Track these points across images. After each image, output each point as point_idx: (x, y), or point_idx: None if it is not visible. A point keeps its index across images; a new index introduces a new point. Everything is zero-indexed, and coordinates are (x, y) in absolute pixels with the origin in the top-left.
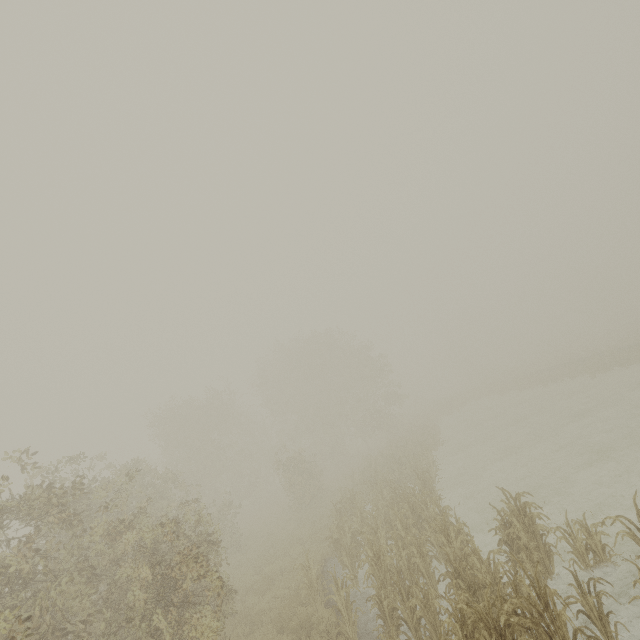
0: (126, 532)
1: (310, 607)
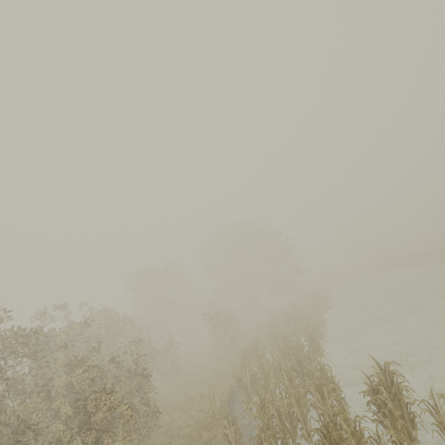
0: (79, 364)
1: (212, 431)
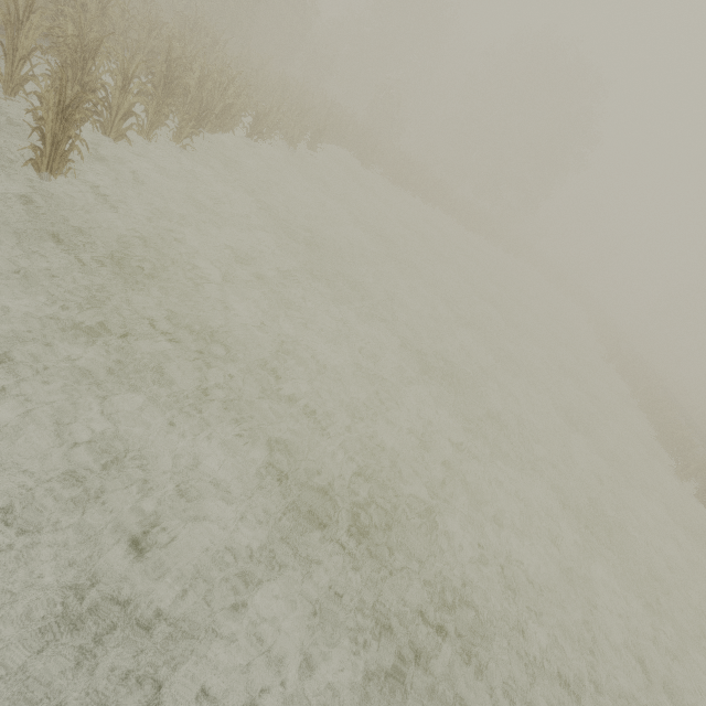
0: None
1: None
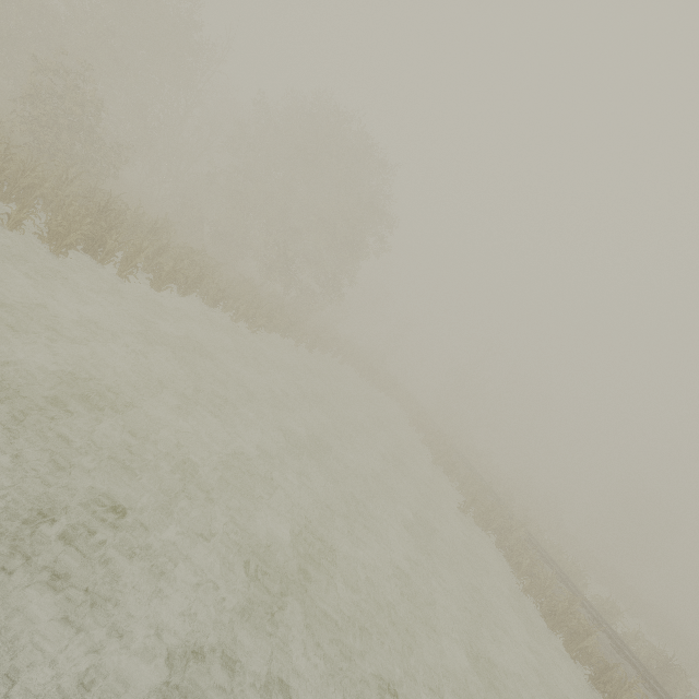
0: None
1: None
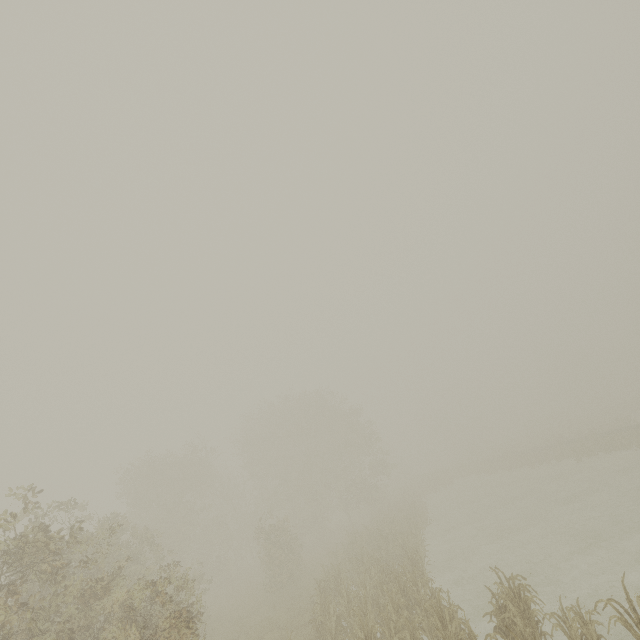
0: (104, 594)
1: None
